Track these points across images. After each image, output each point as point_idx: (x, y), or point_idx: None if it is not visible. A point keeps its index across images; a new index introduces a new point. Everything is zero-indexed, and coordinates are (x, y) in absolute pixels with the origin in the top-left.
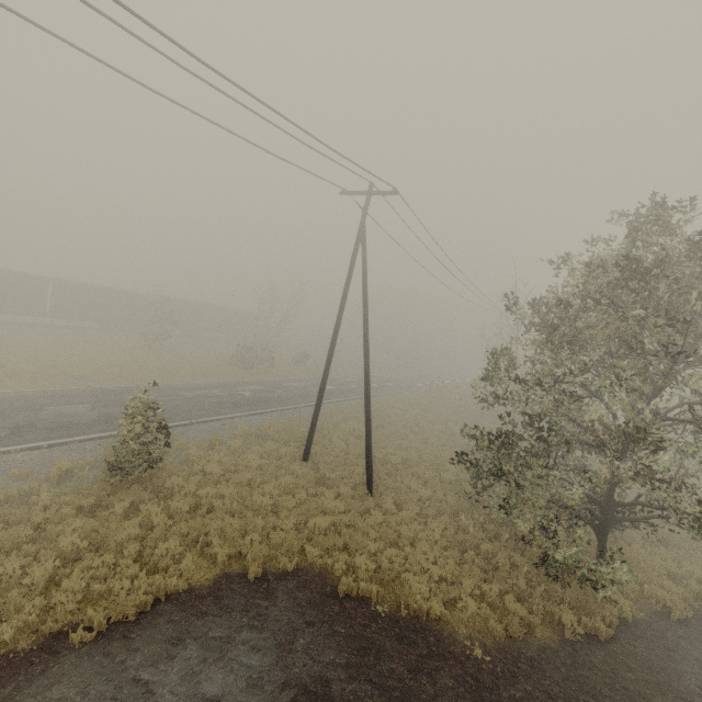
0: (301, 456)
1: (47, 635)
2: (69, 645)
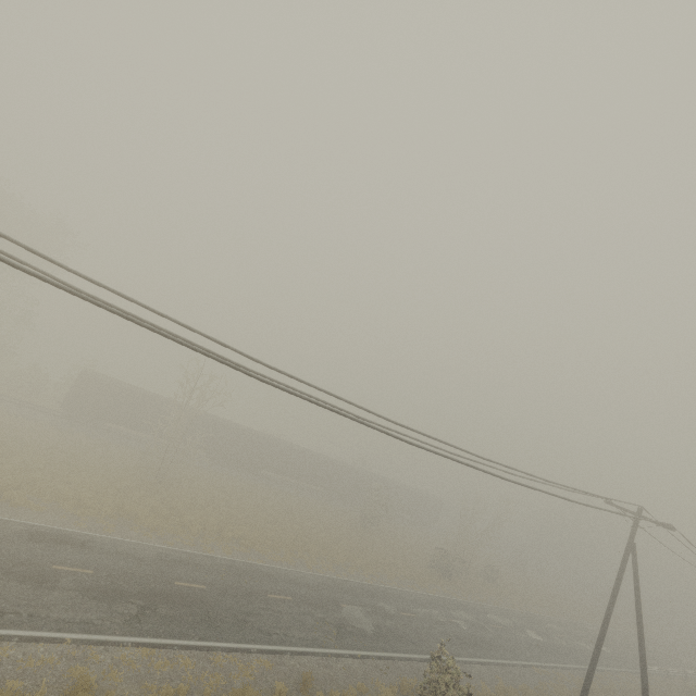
0: None
1: None
2: None
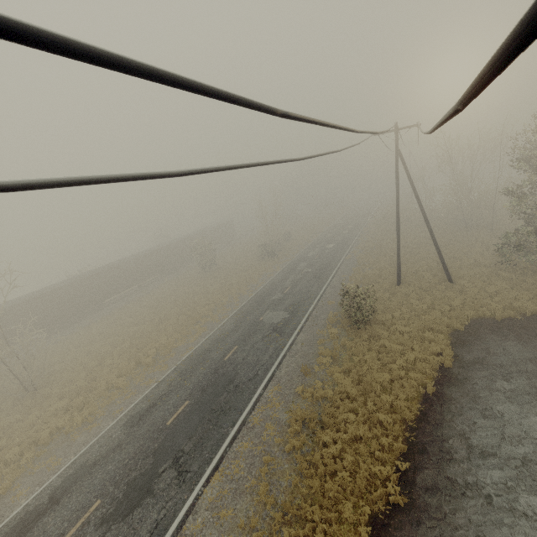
0: (393, 284)
1: (437, 369)
2: (447, 368)
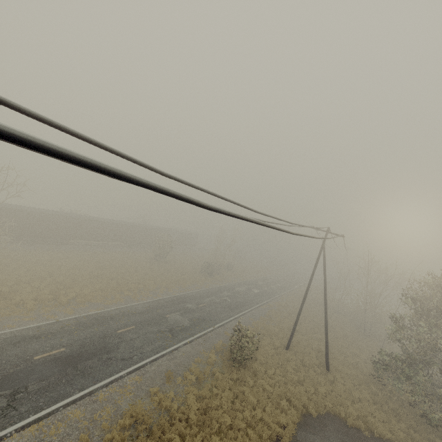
0: (283, 346)
1: (274, 440)
2: None
